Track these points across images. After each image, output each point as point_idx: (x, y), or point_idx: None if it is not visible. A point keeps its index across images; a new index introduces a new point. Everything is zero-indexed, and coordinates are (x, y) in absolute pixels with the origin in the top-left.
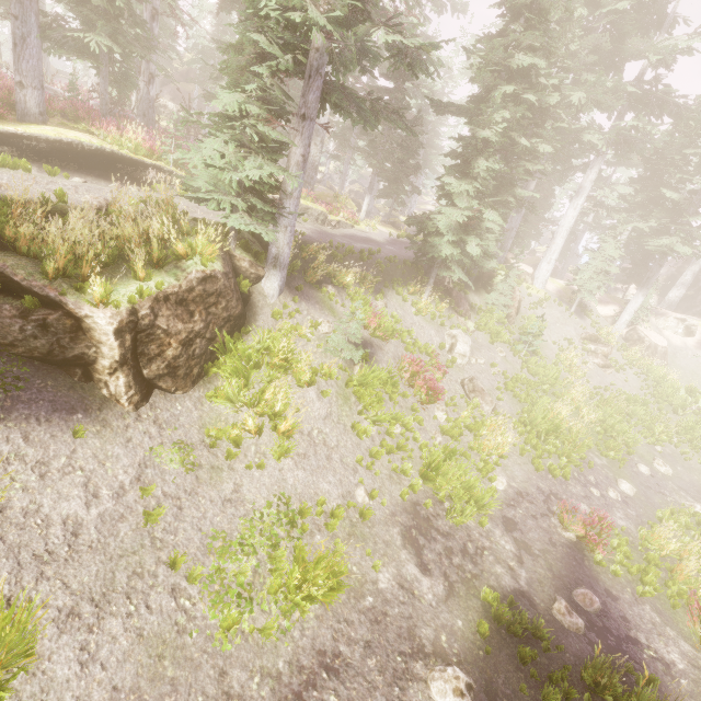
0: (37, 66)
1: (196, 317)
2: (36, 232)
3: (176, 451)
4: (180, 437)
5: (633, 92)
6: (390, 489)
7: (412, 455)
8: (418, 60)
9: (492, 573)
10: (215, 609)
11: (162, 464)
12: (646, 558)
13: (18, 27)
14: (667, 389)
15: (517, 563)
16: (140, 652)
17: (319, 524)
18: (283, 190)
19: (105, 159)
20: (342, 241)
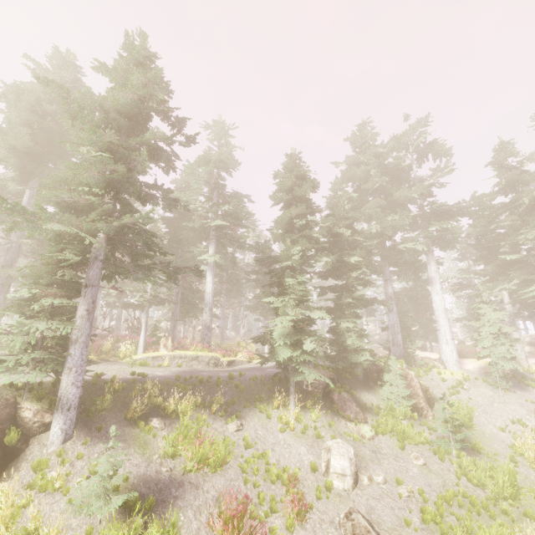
0: None
1: None
2: None
3: None
4: None
5: (420, 214)
6: None
7: None
8: (147, 229)
9: None
10: None
11: None
12: None
13: None
14: None
15: None
16: None
17: None
18: (71, 339)
19: None
20: (206, 374)
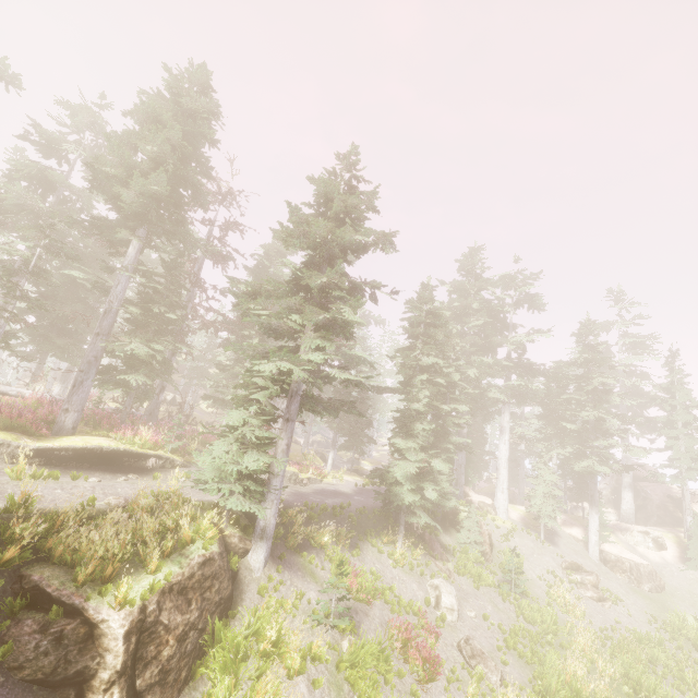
0: (85, 397)
1: (193, 605)
2: (73, 540)
3: None
4: None
5: (509, 364)
6: None
7: None
8: (362, 383)
9: None
10: None
11: None
12: None
13: (81, 376)
14: (673, 618)
15: None
16: None
17: None
18: (271, 471)
19: (116, 455)
20: (315, 499)
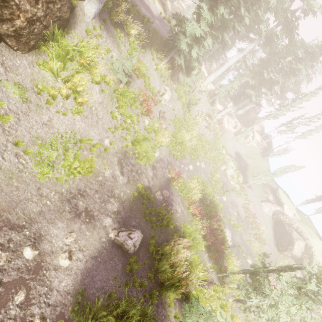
0: None
1: (39, 5)
2: None
3: (17, 88)
4: (18, 80)
5: (289, 17)
6: (118, 143)
7: (131, 133)
8: None
9: (143, 180)
10: (37, 167)
11: (7, 92)
12: (185, 187)
13: None
14: (218, 143)
15: (151, 179)
16: (0, 174)
17: (87, 147)
18: None
19: None
20: (136, 1)
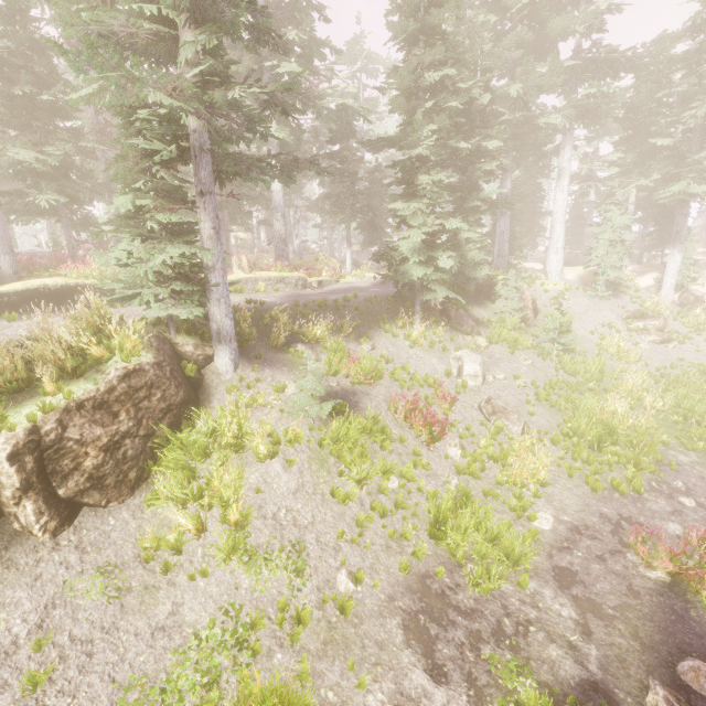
0: (5, 235)
1: (122, 416)
2: None
3: (98, 578)
4: (108, 558)
5: (575, 65)
6: (387, 563)
7: (416, 511)
8: (285, 103)
9: (543, 660)
10: None
11: (77, 599)
12: None
13: None
14: None
15: (582, 635)
16: None
17: (281, 636)
18: (204, 266)
19: (75, 293)
20: (315, 298)
